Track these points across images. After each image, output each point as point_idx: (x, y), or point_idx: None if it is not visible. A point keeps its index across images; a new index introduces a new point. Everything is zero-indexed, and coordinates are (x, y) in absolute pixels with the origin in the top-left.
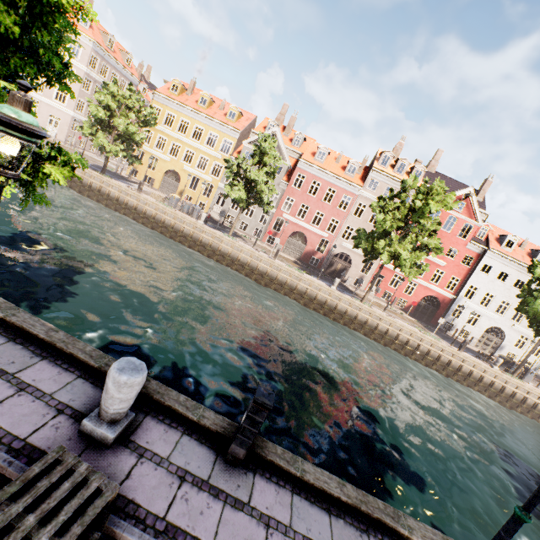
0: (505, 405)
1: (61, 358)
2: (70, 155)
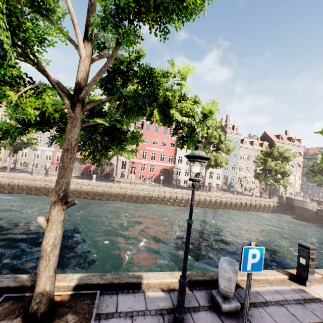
0: (204, 207)
1: None
2: None
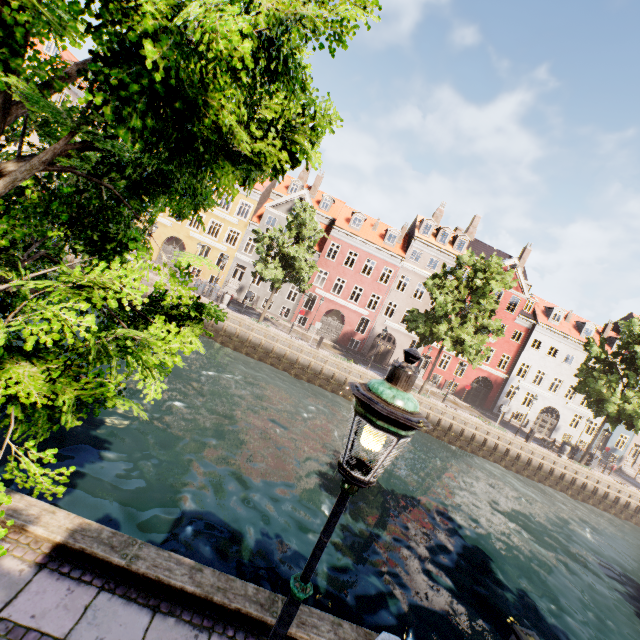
0: (577, 498)
1: (227, 621)
2: (210, 311)
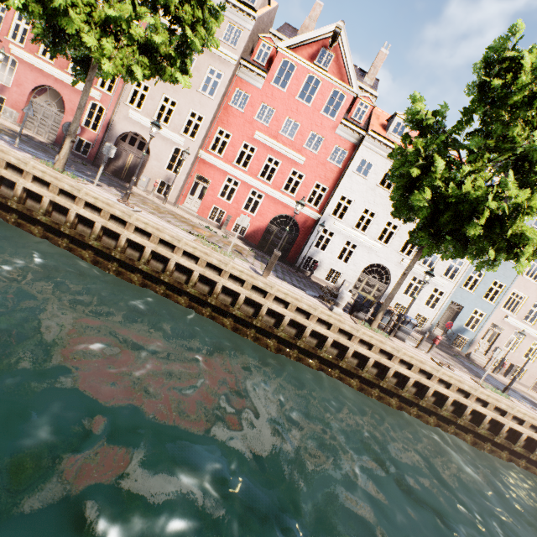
0: (351, 384)
1: None
2: None
